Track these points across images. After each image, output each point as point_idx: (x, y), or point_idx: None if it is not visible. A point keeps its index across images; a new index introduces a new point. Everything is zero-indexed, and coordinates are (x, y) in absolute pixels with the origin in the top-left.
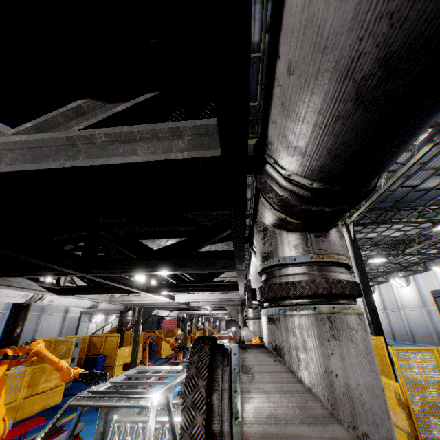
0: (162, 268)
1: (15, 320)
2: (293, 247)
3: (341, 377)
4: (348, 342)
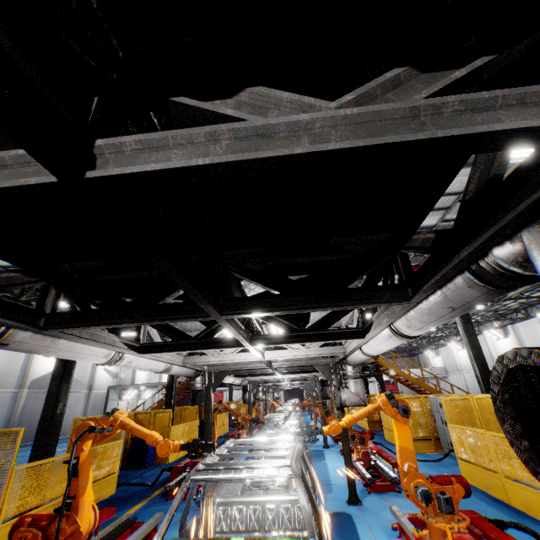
0: (315, 305)
1: (56, 394)
2: None
3: None
4: None
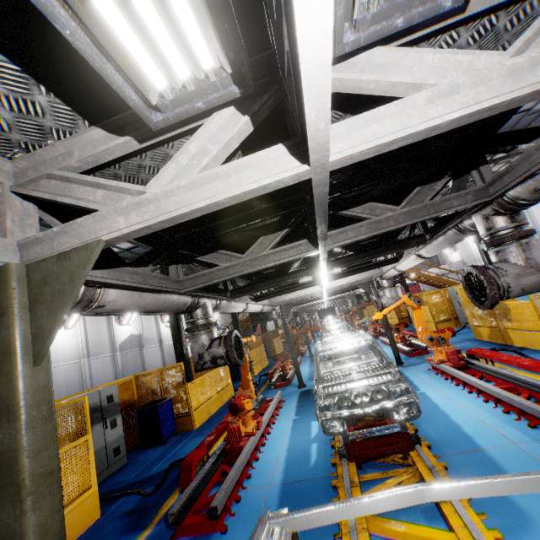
0: (375, 255)
1: (180, 343)
2: (505, 222)
3: (534, 259)
4: (534, 249)
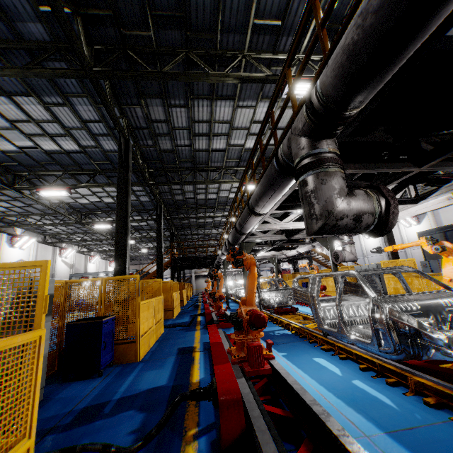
0: None
1: (124, 259)
2: None
3: None
4: None
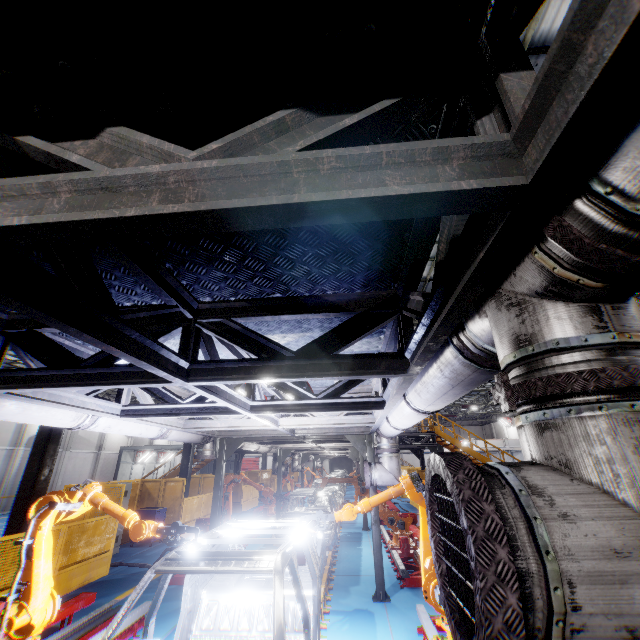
0: (297, 373)
1: (41, 458)
2: (580, 323)
3: None
4: None
